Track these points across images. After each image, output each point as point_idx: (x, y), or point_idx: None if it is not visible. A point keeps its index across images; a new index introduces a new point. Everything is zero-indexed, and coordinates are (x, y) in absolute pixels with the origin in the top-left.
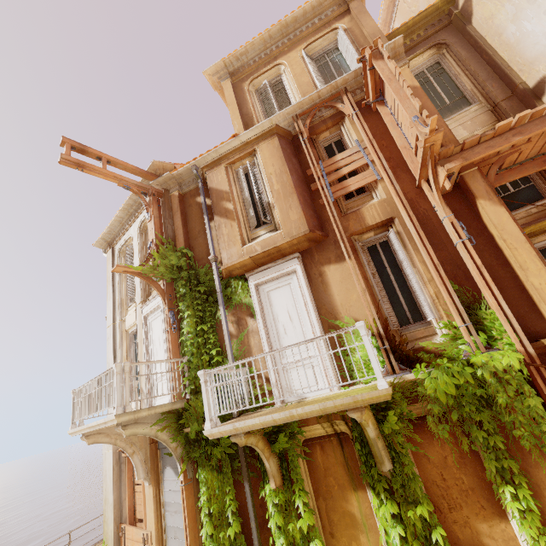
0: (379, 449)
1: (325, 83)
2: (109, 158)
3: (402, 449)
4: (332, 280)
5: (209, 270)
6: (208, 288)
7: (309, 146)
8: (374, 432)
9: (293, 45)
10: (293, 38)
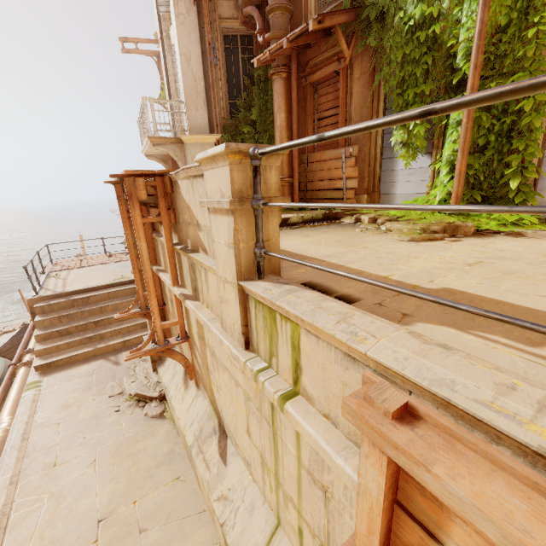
0: None
1: None
2: (137, 41)
3: None
4: None
5: None
6: None
7: None
8: None
9: None
10: None
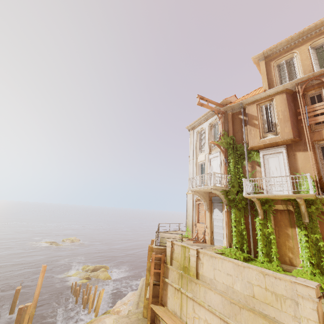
0: (304, 215)
1: (319, 62)
2: (209, 100)
3: (314, 218)
4: (299, 158)
5: (241, 146)
6: (240, 153)
7: (301, 99)
8: (304, 210)
9: (304, 42)
10: (305, 39)
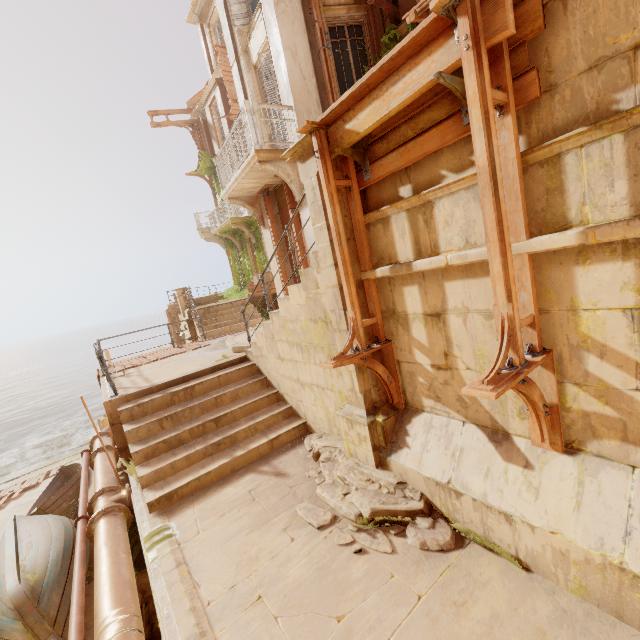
0: (250, 237)
1: None
2: (168, 112)
3: (259, 238)
4: None
5: None
6: None
7: None
8: (248, 232)
9: None
10: None
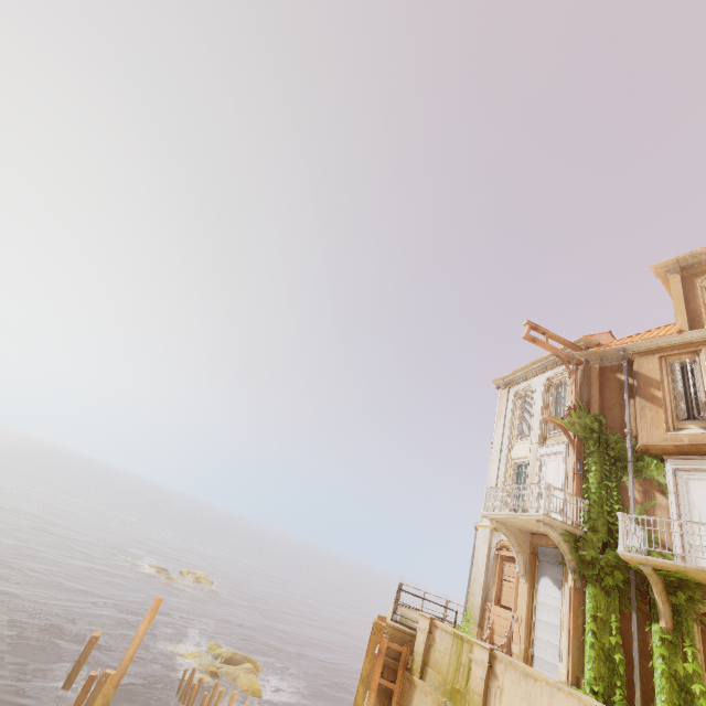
0: None
1: None
2: (550, 334)
3: None
4: None
5: (620, 440)
6: (617, 455)
7: None
8: None
9: None
10: None
